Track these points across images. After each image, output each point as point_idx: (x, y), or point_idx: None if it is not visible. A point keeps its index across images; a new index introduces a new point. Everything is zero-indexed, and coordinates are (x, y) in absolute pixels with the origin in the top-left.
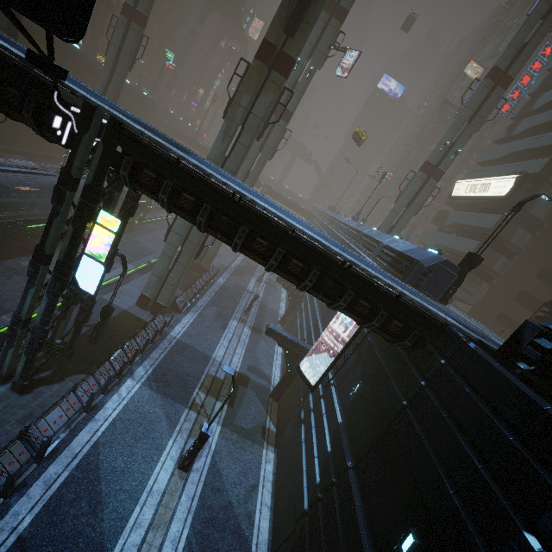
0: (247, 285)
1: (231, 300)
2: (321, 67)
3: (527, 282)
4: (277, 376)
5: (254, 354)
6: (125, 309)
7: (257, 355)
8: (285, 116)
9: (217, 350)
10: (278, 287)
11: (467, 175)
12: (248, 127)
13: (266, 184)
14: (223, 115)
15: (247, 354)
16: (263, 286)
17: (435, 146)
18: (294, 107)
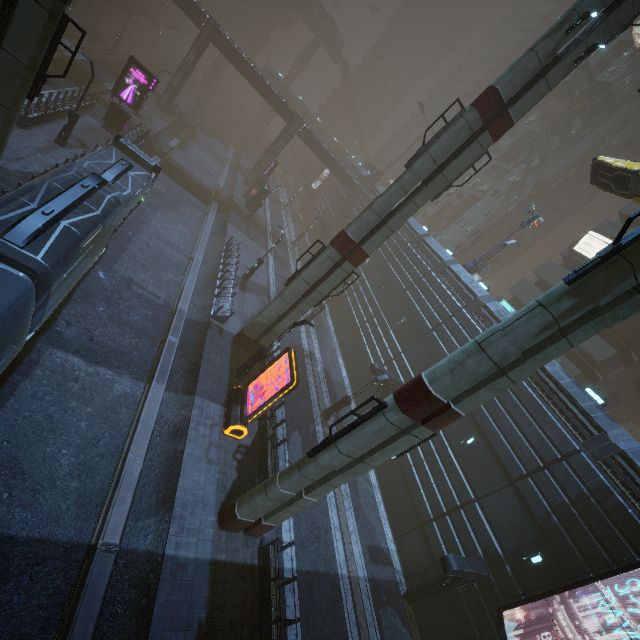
0: (301, 341)
1: (302, 396)
2: (606, 42)
3: (624, 387)
4: (391, 543)
5: (362, 514)
6: (210, 557)
7: (365, 514)
8: (498, 129)
9: (337, 549)
10: (324, 321)
11: (603, 226)
12: (610, 317)
13: (302, 119)
14: (575, 276)
15: (359, 521)
16: (314, 330)
17: (543, 130)
18: (522, 115)
